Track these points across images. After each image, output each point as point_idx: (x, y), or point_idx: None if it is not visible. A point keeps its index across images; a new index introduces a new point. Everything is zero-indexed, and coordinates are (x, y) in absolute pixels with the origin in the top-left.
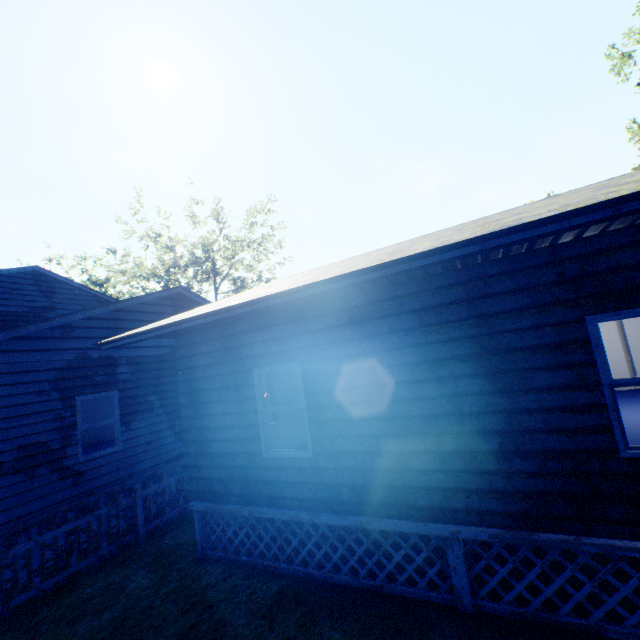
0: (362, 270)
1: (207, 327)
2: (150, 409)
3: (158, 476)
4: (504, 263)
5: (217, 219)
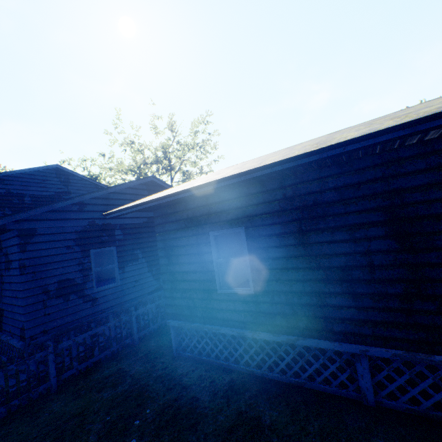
0: (303, 154)
1: (176, 203)
2: (136, 259)
3: (144, 302)
4: (417, 147)
5: (171, 129)
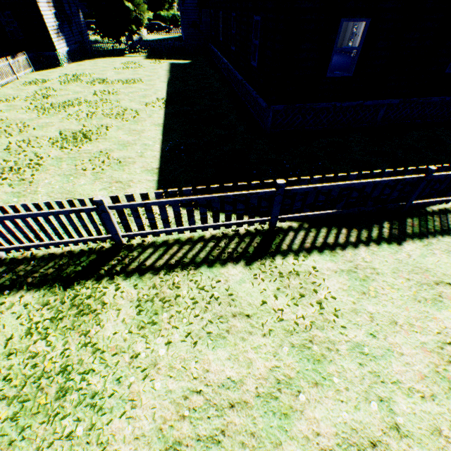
0: None
1: None
2: None
3: None
4: None
5: None
